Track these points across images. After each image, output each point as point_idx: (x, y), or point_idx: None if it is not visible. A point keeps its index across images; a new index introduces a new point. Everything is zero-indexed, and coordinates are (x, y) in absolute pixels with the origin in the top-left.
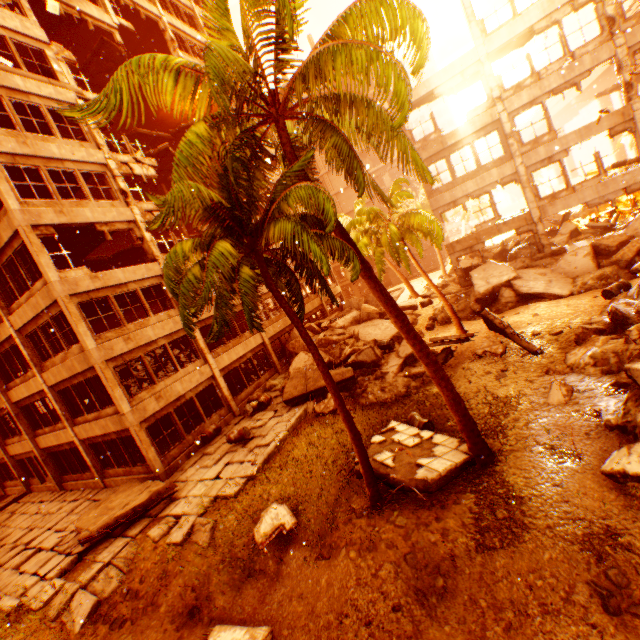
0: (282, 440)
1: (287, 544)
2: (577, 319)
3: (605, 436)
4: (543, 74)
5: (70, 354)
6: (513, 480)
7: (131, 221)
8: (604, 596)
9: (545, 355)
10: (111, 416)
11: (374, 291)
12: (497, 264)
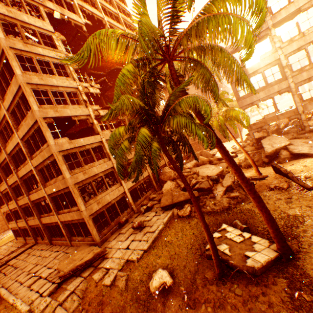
0: (161, 230)
1: (168, 294)
2: None
3: None
4: (306, 33)
5: (58, 180)
6: (312, 273)
7: (88, 115)
8: None
9: None
10: (75, 211)
11: (223, 155)
12: (277, 136)
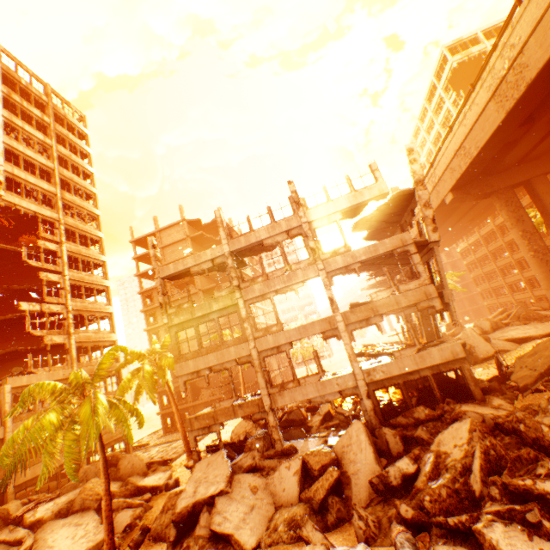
0: None
1: None
2: None
3: None
4: (271, 276)
5: None
6: None
7: None
8: None
9: None
10: None
11: None
12: (223, 458)
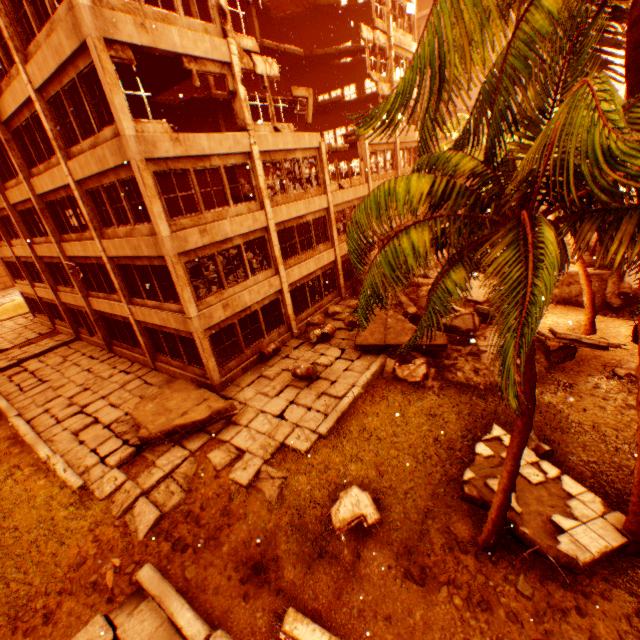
0: (356, 398)
1: (364, 536)
2: None
3: None
4: None
5: (136, 232)
6: None
7: (225, 63)
8: None
9: None
10: (174, 313)
11: None
12: None
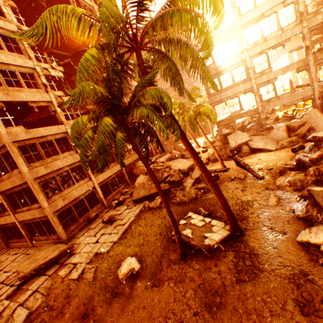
0: (132, 222)
1: (136, 278)
2: (280, 162)
3: (297, 222)
4: (267, 38)
5: (13, 174)
6: (253, 245)
7: (49, 101)
8: (301, 306)
9: (265, 180)
10: (37, 209)
11: (186, 147)
12: (240, 133)
